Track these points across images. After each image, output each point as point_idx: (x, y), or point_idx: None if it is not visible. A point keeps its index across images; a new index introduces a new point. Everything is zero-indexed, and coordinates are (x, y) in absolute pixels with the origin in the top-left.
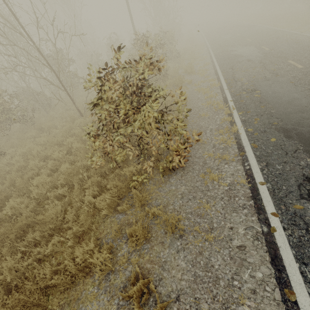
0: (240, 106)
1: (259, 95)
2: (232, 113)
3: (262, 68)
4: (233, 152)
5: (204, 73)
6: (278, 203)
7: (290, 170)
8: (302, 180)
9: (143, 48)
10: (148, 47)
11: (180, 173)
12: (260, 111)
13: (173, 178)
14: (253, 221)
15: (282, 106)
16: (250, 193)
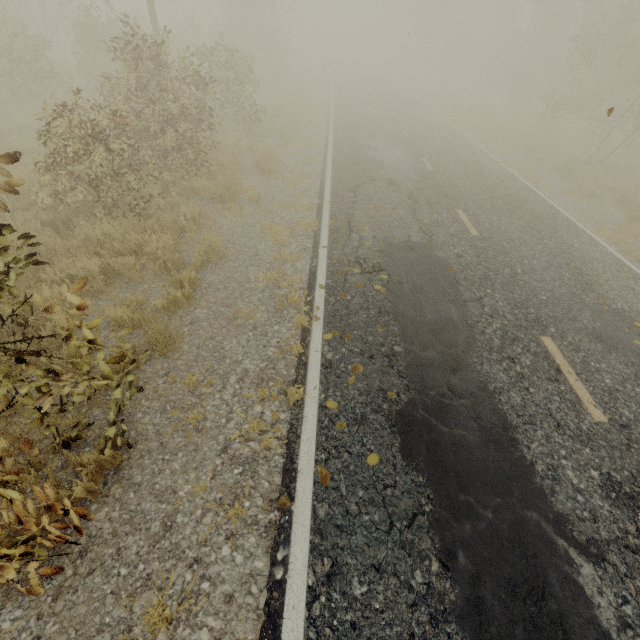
0: (335, 310)
1: (384, 287)
2: (312, 330)
3: (409, 212)
4: (266, 485)
5: (297, 184)
6: None
7: (383, 609)
8: None
9: None
10: None
11: (60, 576)
12: (373, 342)
13: (21, 604)
14: None
15: (420, 337)
16: None
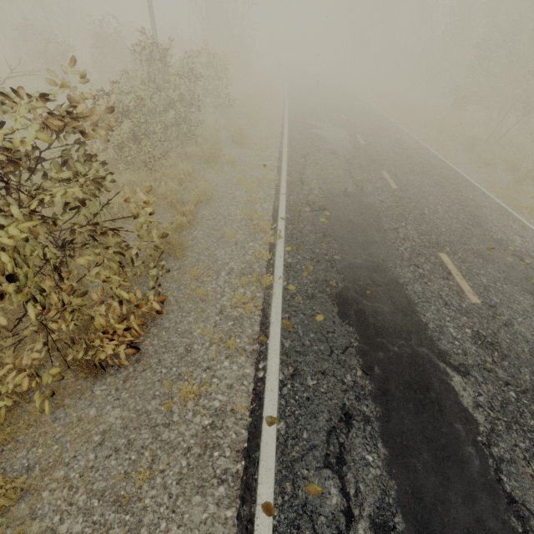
0: (292, 233)
1: (327, 220)
2: (276, 245)
3: (346, 172)
4: (249, 331)
5: (262, 152)
6: (284, 475)
7: (326, 392)
8: (338, 420)
9: (63, 69)
10: (76, 71)
11: (126, 371)
12: (319, 253)
13: (105, 383)
14: (226, 522)
15: (352, 251)
16: (246, 439)
